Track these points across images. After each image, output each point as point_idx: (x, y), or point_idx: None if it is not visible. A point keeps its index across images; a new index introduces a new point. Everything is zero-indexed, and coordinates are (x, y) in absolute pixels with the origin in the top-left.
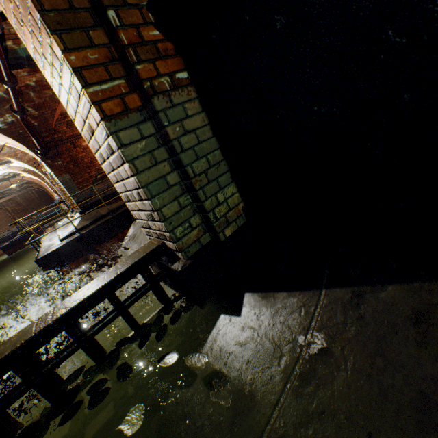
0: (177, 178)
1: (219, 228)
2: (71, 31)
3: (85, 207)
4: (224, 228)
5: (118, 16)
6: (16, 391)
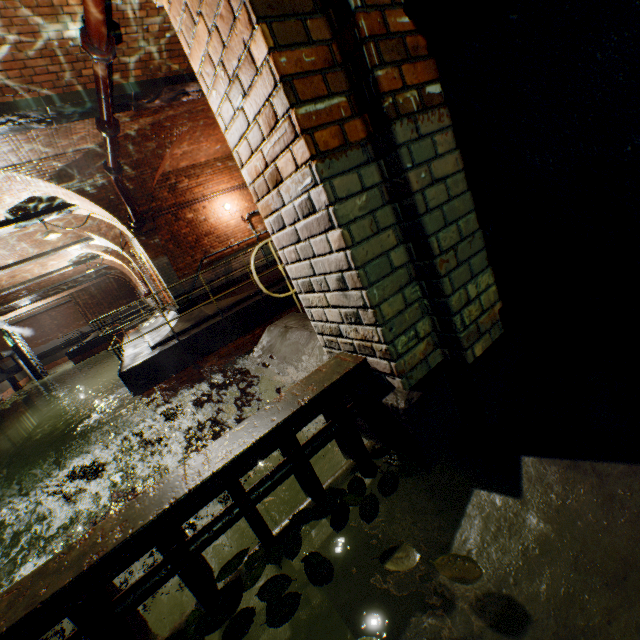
0: (403, 257)
1: (466, 342)
2: (284, 19)
3: (184, 303)
4: (473, 343)
5: None
6: (154, 578)
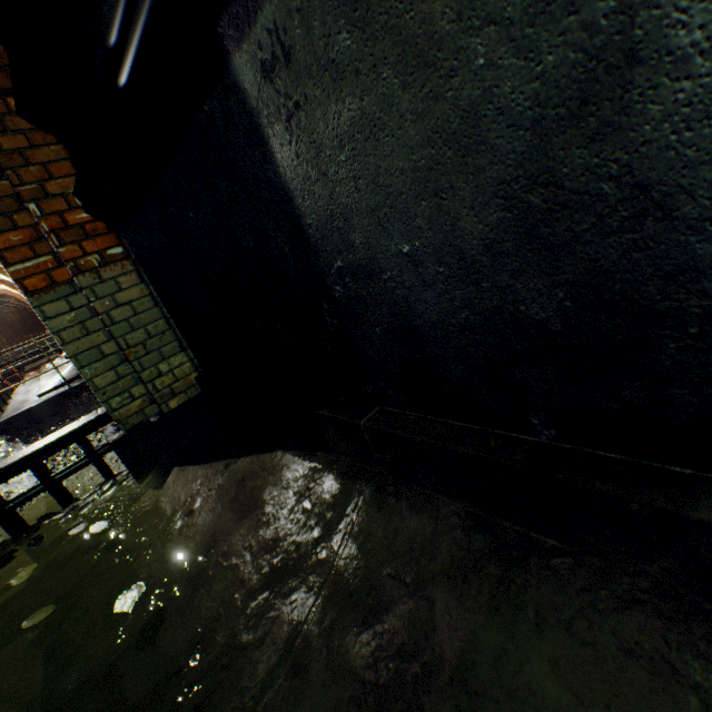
0: (116, 348)
1: (161, 400)
2: None
3: None
4: (169, 400)
5: (39, 208)
6: None
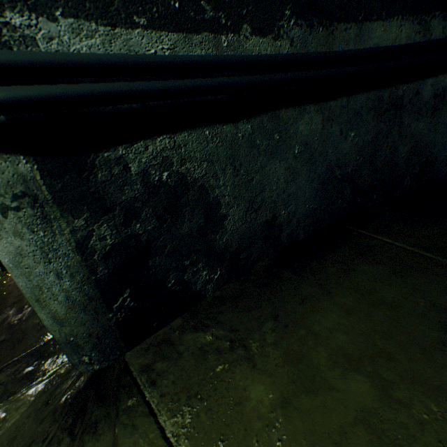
0: None
1: None
2: None
3: None
4: None
5: None
6: None
